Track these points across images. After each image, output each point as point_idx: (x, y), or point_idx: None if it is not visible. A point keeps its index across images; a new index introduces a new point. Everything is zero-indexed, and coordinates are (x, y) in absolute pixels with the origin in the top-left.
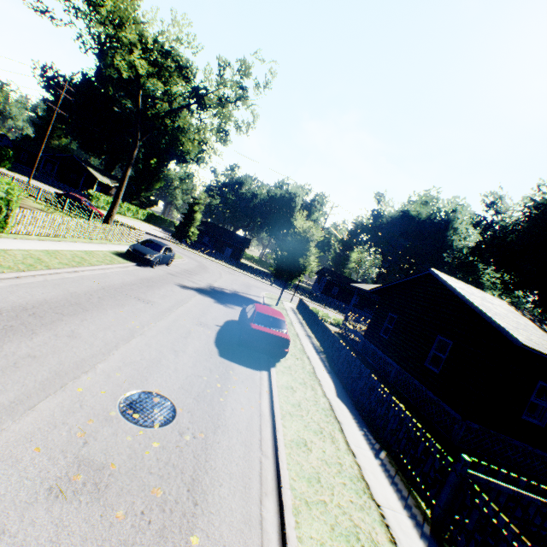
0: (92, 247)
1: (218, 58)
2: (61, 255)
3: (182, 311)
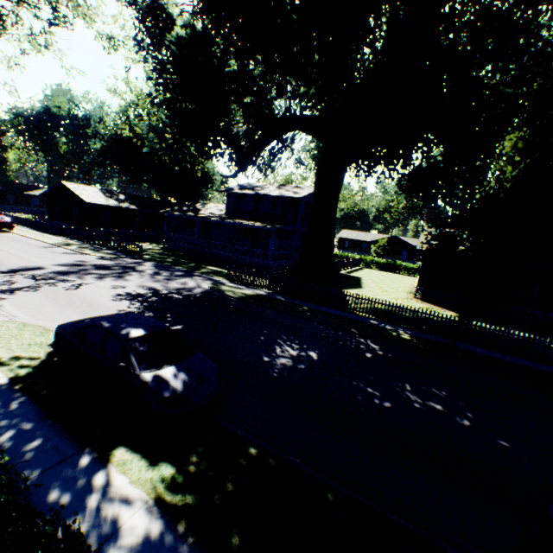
0: None
1: None
2: None
3: None
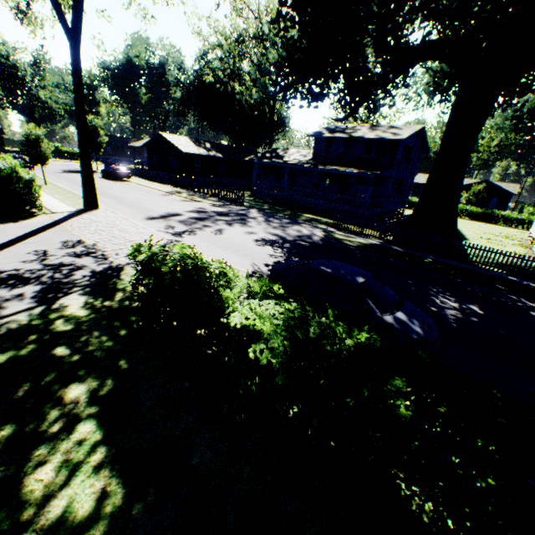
0: None
1: None
2: None
3: None
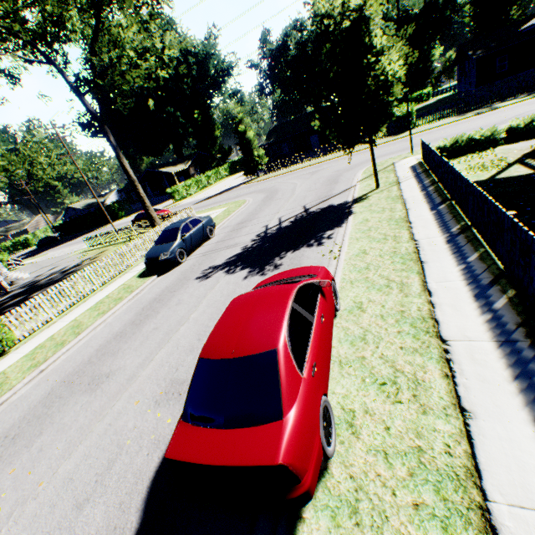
0: (116, 284)
1: None
2: (47, 345)
3: (154, 365)
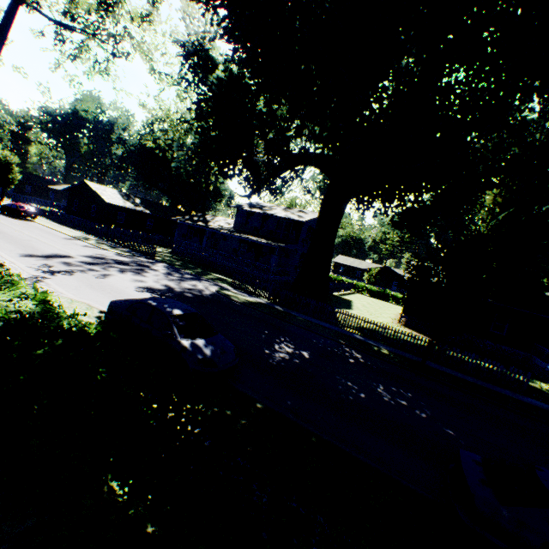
0: None
1: None
2: None
3: None
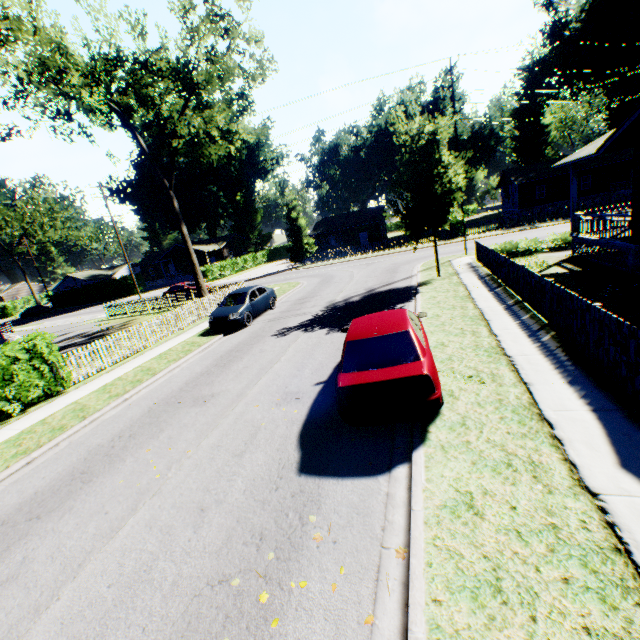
0: (175, 342)
1: (171, 9)
2: (118, 383)
3: (260, 387)
